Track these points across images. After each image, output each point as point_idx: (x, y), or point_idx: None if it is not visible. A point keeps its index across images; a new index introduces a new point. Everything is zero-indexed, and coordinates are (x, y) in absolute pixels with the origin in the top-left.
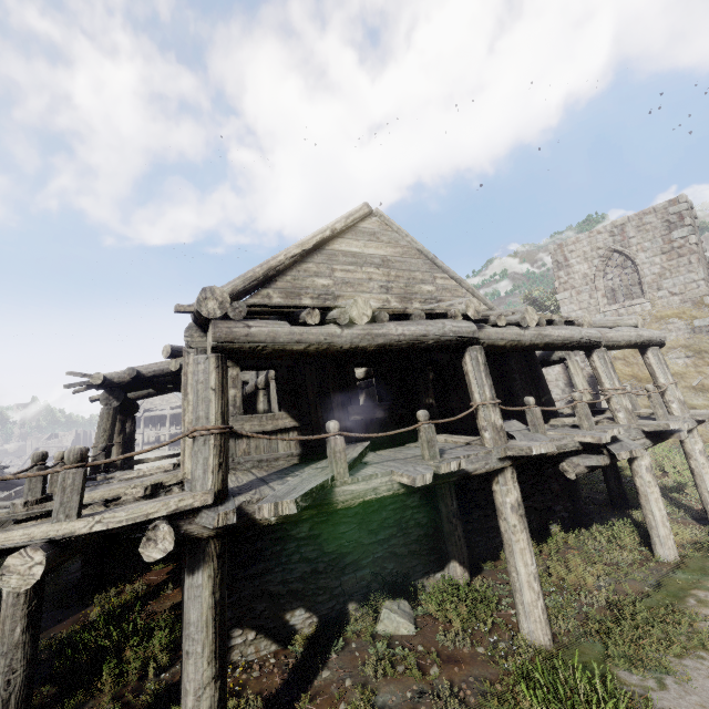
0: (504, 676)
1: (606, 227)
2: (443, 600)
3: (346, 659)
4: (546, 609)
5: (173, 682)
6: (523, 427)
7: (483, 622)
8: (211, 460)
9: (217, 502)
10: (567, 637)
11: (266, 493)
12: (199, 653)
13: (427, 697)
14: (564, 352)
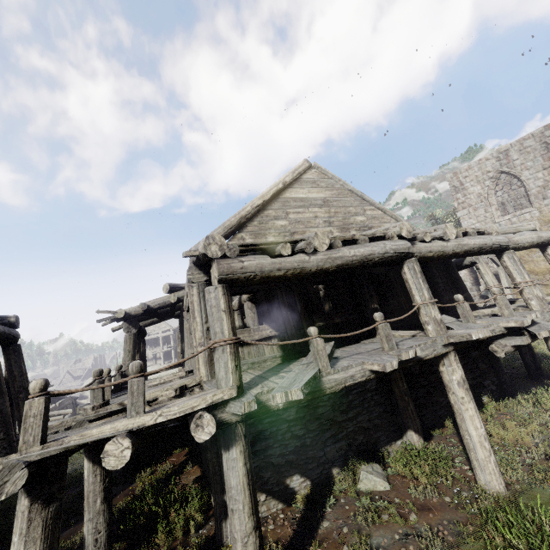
0: (472, 518)
1: (492, 154)
2: (408, 462)
3: (339, 512)
4: (497, 463)
5: (210, 536)
6: (453, 319)
7: (443, 477)
8: (229, 364)
9: (238, 395)
10: (518, 485)
11: (271, 386)
12: (241, 509)
13: (412, 538)
14: (474, 257)
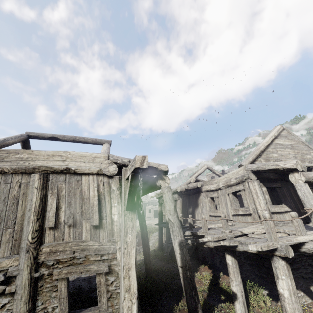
0: None
1: None
2: None
3: None
4: None
5: None
6: None
7: None
8: None
9: None
10: None
11: None
12: None
13: None
14: None
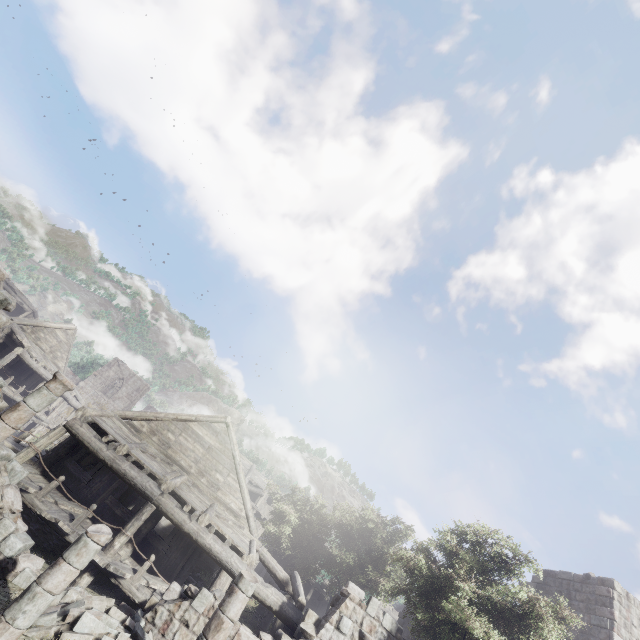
0: None
1: (132, 371)
2: None
3: None
4: None
5: None
6: None
7: None
8: None
9: None
10: None
11: None
12: None
13: None
14: None
